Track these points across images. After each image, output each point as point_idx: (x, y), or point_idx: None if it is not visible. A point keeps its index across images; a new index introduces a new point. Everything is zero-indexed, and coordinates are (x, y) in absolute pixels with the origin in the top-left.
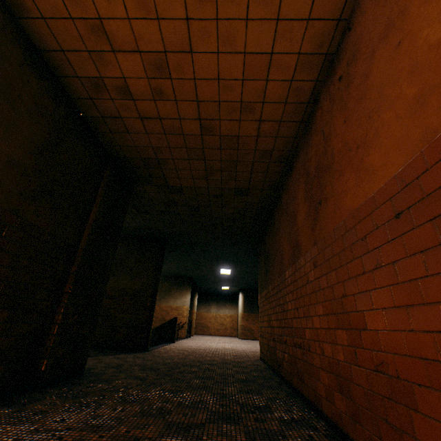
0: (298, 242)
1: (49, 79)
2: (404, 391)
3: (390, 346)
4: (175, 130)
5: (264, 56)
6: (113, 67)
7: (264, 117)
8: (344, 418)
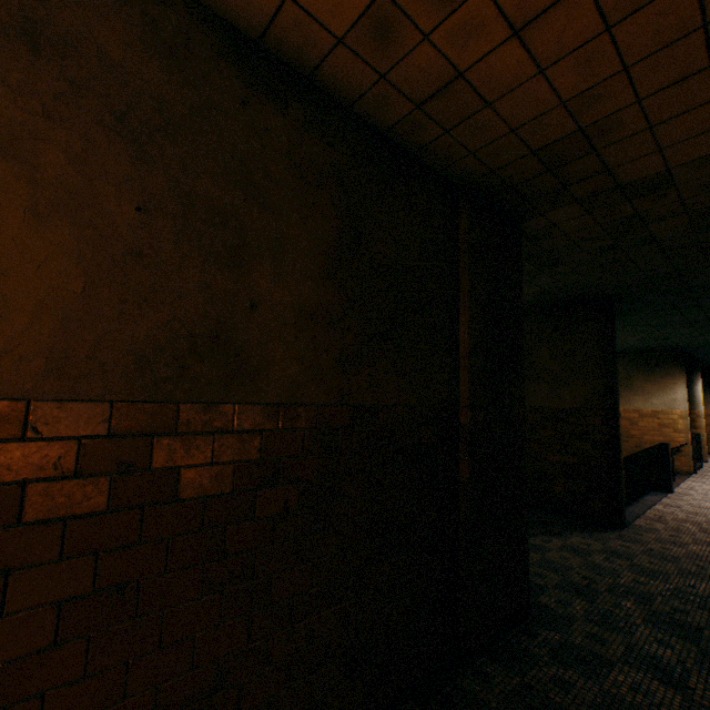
0: None
1: (298, 95)
2: None
3: None
4: None
5: None
6: None
7: None
8: None
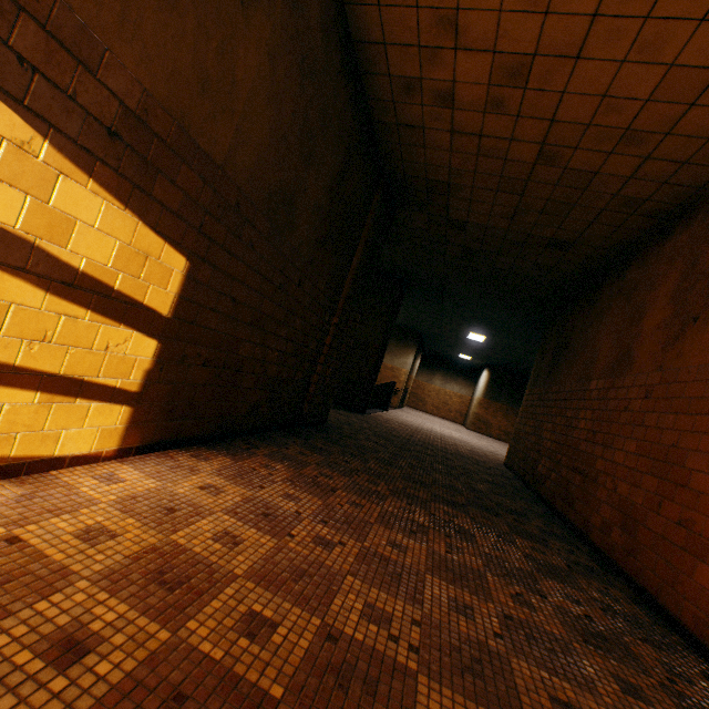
0: (631, 354)
1: (354, 80)
2: (700, 546)
3: (705, 509)
4: (495, 153)
5: (705, 72)
6: (444, 68)
7: (657, 154)
8: (615, 549)
